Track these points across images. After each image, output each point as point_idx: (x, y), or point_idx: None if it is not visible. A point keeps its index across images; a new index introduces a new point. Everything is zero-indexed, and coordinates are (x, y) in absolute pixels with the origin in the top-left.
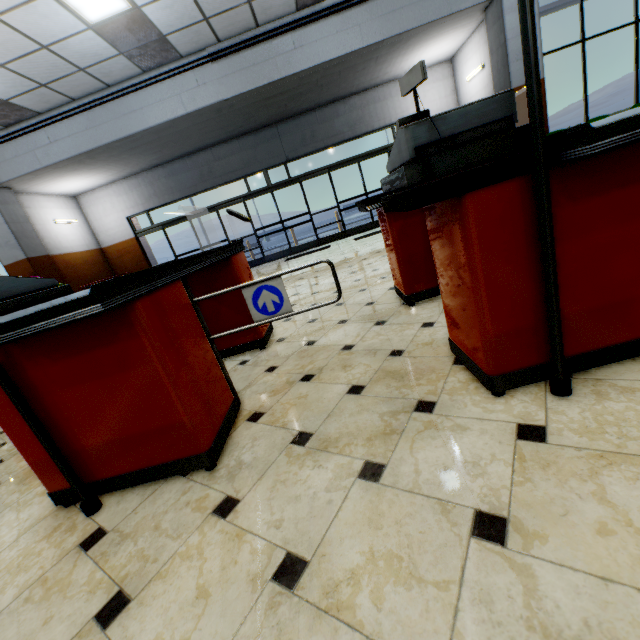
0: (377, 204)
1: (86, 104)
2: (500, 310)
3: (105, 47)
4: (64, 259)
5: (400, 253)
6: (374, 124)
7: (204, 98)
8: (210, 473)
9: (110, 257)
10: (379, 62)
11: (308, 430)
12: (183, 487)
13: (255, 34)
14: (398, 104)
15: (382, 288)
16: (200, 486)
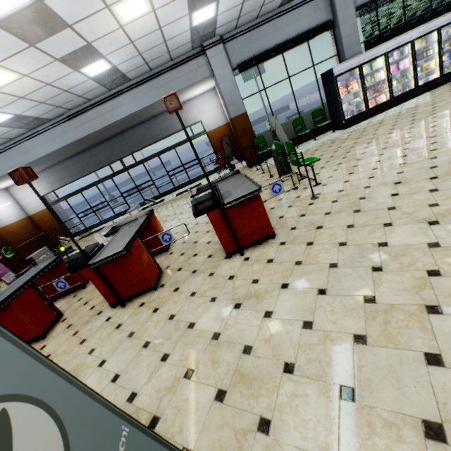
0: (109, 236)
1: (1, 149)
2: (103, 290)
3: (5, 129)
4: (6, 229)
5: None
6: (179, 127)
7: (69, 139)
8: (44, 340)
9: (35, 220)
10: None
11: (72, 323)
12: (36, 345)
13: (90, 104)
14: (190, 115)
15: None
16: (40, 343)
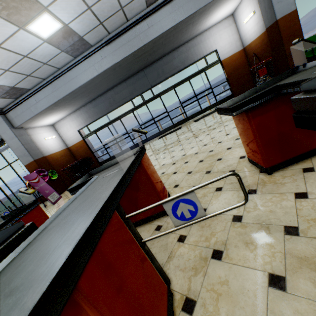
0: (241, 109)
1: (50, 80)
2: None
3: (54, 49)
4: (51, 156)
5: (259, 140)
6: (194, 58)
7: (106, 64)
8: None
9: (73, 151)
10: (194, 24)
11: None
12: None
13: (127, 25)
14: (206, 45)
15: (233, 157)
16: None
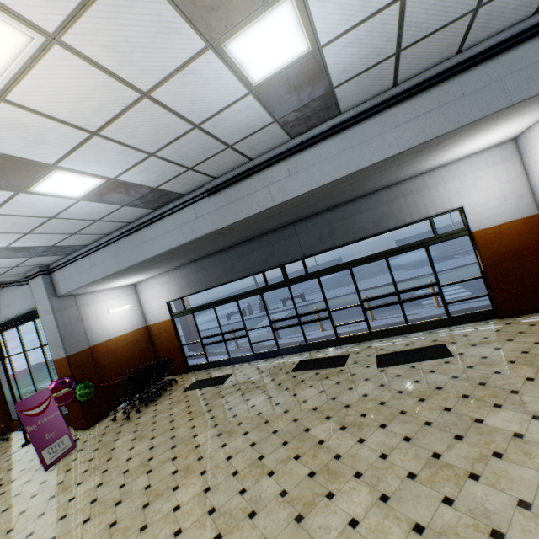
0: None
1: (114, 237)
2: None
3: (106, 206)
4: (107, 345)
5: None
6: (405, 218)
7: (201, 228)
8: None
9: (152, 333)
10: (403, 166)
11: None
12: None
13: (249, 166)
14: (437, 195)
15: None
16: None
